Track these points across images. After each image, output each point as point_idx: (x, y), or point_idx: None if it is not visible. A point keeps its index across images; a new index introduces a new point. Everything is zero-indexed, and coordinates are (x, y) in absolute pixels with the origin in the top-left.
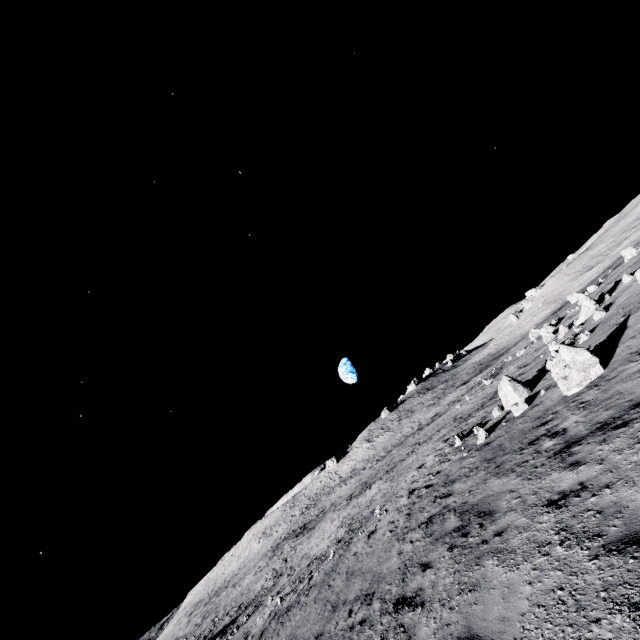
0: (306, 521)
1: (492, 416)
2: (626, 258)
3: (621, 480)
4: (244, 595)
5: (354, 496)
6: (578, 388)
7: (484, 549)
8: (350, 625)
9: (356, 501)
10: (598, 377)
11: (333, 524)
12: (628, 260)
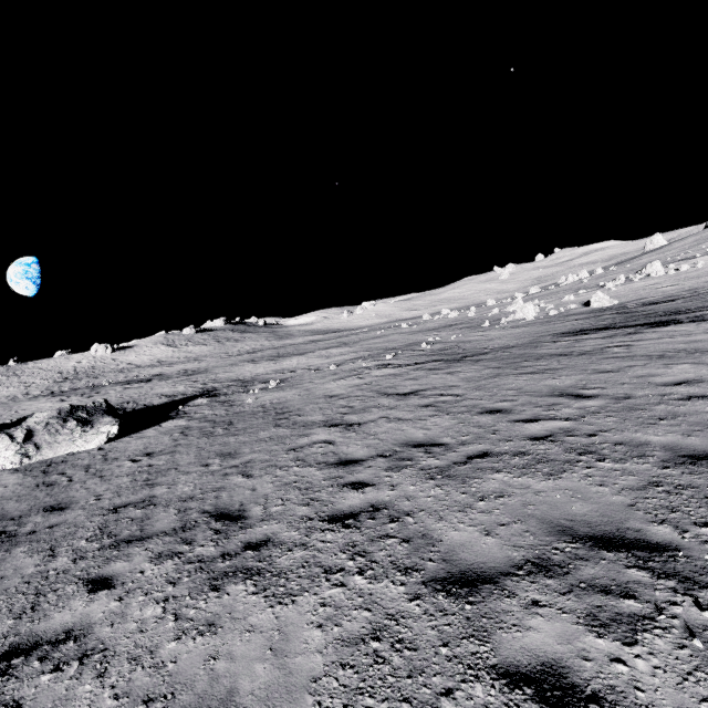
0: (111, 382)
1: (500, 321)
2: (489, 304)
3: (707, 298)
4: (135, 397)
5: (273, 358)
6: (610, 305)
7: (665, 308)
8: (607, 323)
9: (305, 356)
10: (618, 304)
11: (289, 362)
12: (495, 304)
